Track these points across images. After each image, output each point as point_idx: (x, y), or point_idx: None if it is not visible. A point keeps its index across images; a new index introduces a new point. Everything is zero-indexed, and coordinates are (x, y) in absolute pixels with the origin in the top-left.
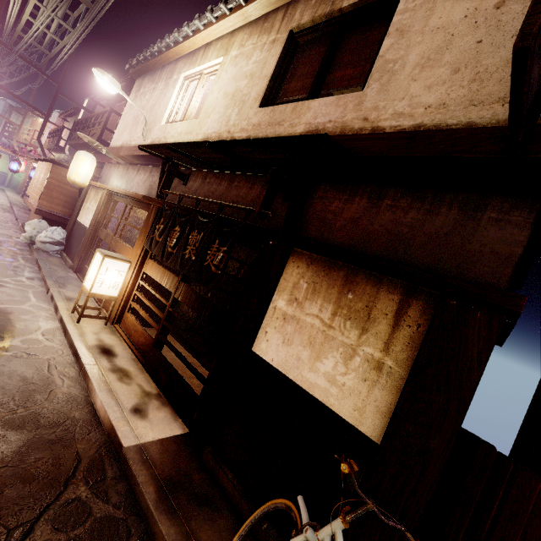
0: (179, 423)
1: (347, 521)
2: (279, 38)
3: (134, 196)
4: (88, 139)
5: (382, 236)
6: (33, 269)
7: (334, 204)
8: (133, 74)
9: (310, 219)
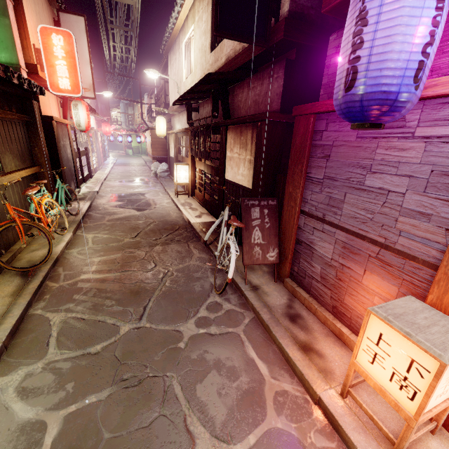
0: (214, 219)
1: (228, 205)
2: (209, 0)
3: (182, 131)
4: (157, 109)
5: (252, 104)
6: (159, 185)
7: (239, 96)
8: (165, 54)
9: (234, 108)
